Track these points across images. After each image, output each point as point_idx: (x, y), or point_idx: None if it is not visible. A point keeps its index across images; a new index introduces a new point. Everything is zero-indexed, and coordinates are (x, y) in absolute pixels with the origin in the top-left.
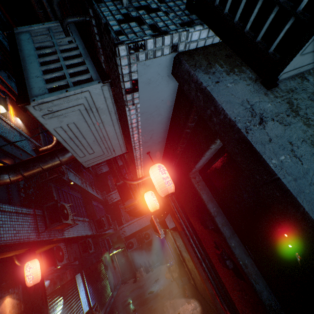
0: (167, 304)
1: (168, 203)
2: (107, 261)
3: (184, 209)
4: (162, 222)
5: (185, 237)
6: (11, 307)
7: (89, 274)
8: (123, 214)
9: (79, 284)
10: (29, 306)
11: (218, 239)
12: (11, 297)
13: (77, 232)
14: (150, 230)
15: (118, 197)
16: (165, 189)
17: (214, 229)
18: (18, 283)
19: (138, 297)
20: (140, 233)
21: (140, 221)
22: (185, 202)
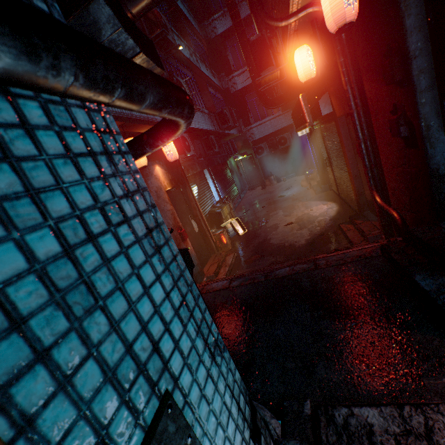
0: (298, 204)
1: (333, 61)
2: (232, 166)
3: (358, 68)
4: (312, 110)
5: (343, 127)
6: (162, 174)
7: (216, 173)
8: (251, 109)
9: (208, 179)
10: (174, 178)
11: (401, 99)
12: (159, 167)
13: (198, 125)
14: (288, 134)
15: (244, 83)
16: (341, 13)
17: (402, 83)
18: (160, 158)
19: (266, 199)
20: (273, 138)
21: (274, 120)
22: (366, 52)
